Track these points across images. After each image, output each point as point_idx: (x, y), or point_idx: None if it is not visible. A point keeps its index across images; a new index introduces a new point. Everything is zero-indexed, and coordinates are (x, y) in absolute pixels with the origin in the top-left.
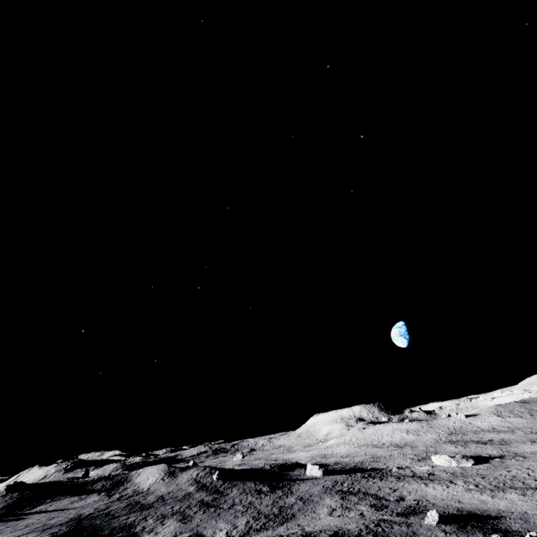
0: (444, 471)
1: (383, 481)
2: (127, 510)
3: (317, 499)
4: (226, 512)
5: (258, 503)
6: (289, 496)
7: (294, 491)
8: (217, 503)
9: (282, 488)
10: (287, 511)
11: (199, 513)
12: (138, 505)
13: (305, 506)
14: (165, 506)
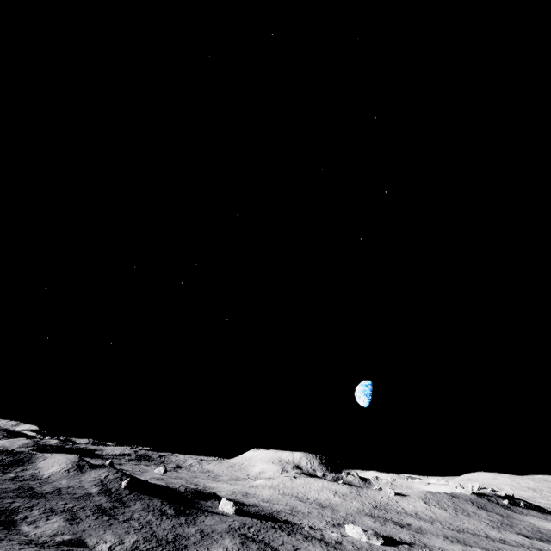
0: (352, 543)
1: (290, 536)
2: (15, 493)
3: (217, 537)
4: (120, 524)
5: (156, 524)
6: (191, 526)
7: (198, 522)
8: (115, 512)
9: (187, 516)
10: (182, 541)
11: (90, 518)
12: (30, 491)
13: (202, 540)
14: (59, 500)
